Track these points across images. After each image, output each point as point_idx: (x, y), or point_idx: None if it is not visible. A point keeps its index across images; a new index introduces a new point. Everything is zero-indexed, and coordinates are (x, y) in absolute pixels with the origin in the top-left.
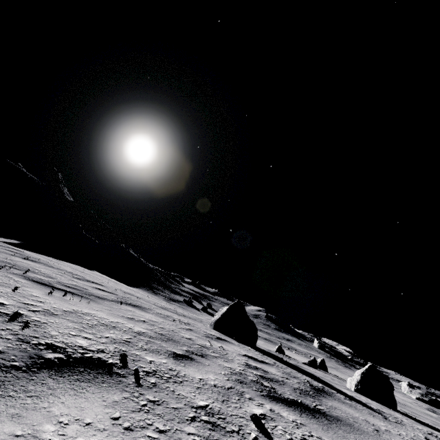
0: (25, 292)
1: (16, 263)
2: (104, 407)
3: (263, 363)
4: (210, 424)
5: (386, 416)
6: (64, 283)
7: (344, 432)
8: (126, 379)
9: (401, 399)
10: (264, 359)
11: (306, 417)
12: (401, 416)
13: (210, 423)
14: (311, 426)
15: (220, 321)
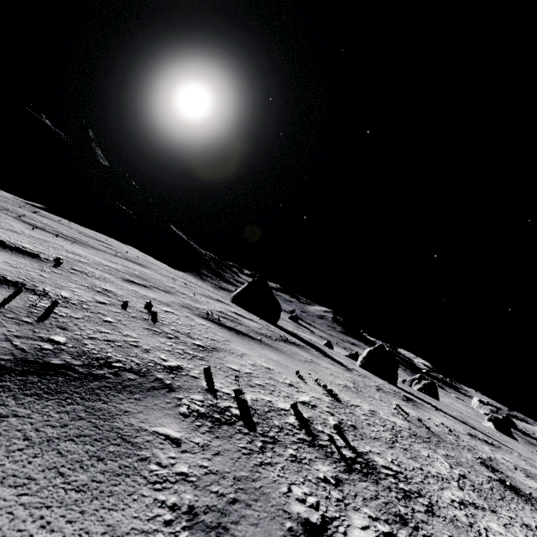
0: (2, 220)
1: (17, 211)
2: (5, 259)
3: (248, 319)
4: (98, 291)
5: (352, 371)
6: (63, 233)
7: (256, 345)
8: (46, 263)
9: (458, 407)
10: (257, 320)
11: (226, 331)
12: (384, 382)
13: (99, 291)
14: (219, 331)
15: (239, 295)
